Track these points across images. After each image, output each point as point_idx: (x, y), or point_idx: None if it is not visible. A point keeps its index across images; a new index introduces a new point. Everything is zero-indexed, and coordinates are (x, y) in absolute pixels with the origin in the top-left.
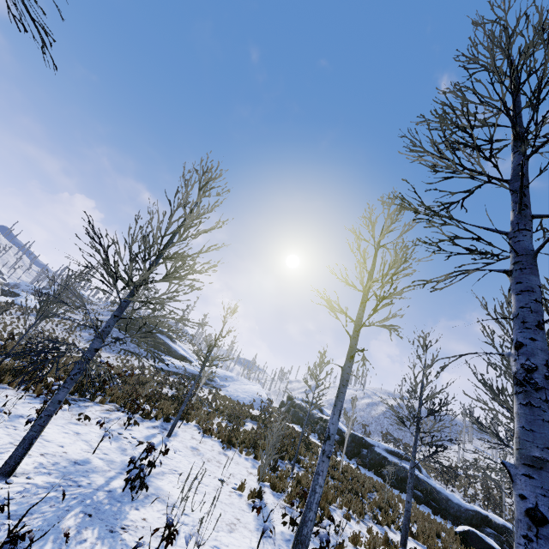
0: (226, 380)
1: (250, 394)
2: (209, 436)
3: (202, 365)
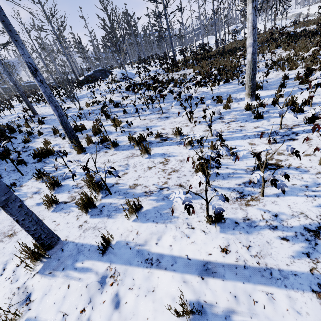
0: None
1: None
2: None
3: None
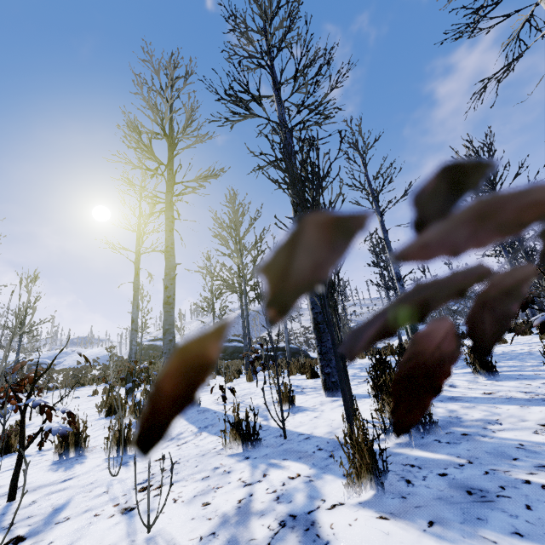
0: (59, 357)
1: (92, 357)
2: (56, 390)
3: (20, 335)
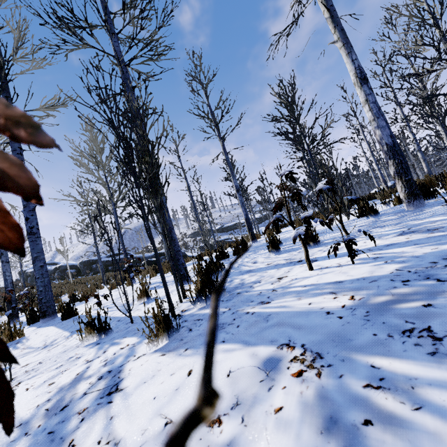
0: None
1: None
2: None
3: None
